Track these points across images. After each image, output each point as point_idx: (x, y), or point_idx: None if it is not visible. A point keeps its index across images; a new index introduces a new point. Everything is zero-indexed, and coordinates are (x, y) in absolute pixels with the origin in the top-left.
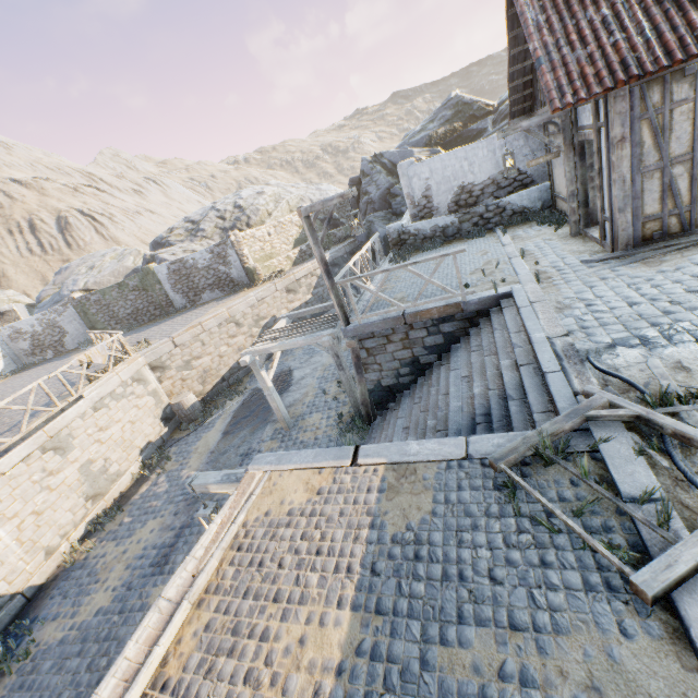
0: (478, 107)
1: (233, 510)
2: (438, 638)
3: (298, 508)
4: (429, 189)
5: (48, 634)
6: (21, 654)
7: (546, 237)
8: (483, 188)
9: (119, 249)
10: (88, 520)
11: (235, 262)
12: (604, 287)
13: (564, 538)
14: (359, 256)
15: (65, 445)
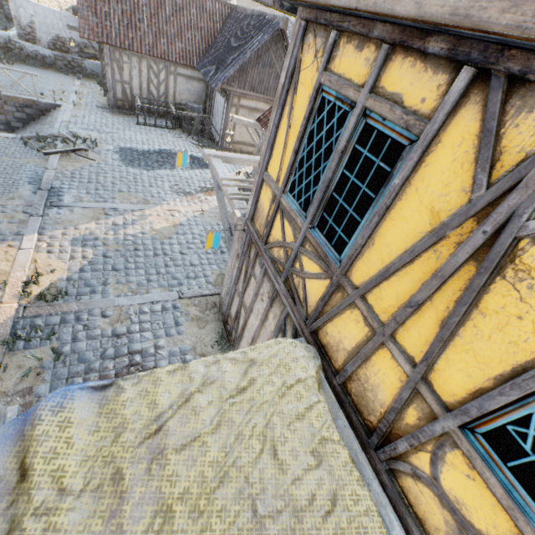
0: None
1: None
2: None
3: None
4: (34, 23)
5: None
6: None
7: (96, 91)
8: None
9: None
10: None
11: None
12: (94, 116)
13: (36, 151)
14: None
15: None
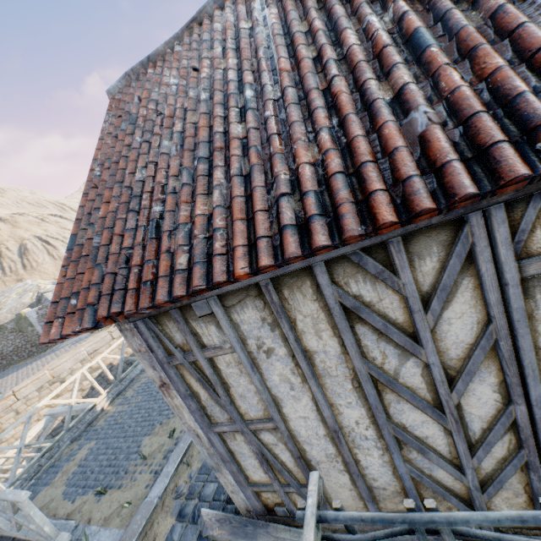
0: None
1: None
2: None
3: None
4: None
5: None
6: None
7: None
8: None
9: (28, 283)
10: None
11: None
12: None
13: None
14: (83, 372)
15: None
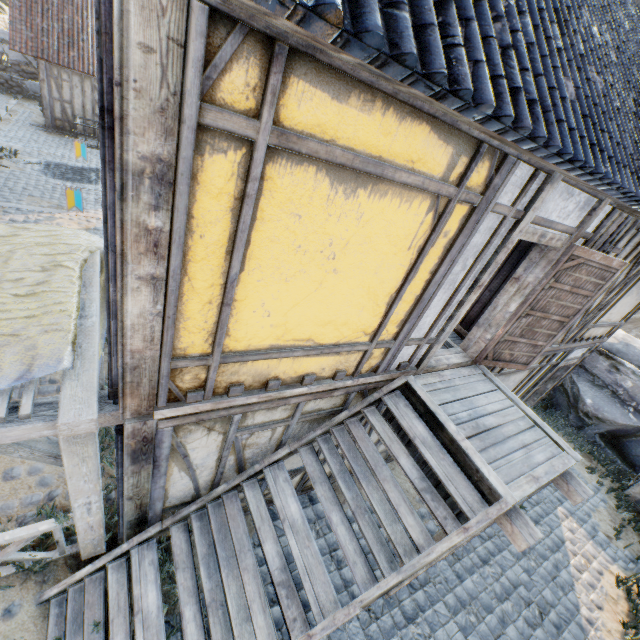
0: None
1: None
2: None
3: None
4: None
5: None
6: None
7: (35, 112)
8: (12, 64)
9: None
10: None
11: None
12: (24, 132)
13: None
14: None
15: None
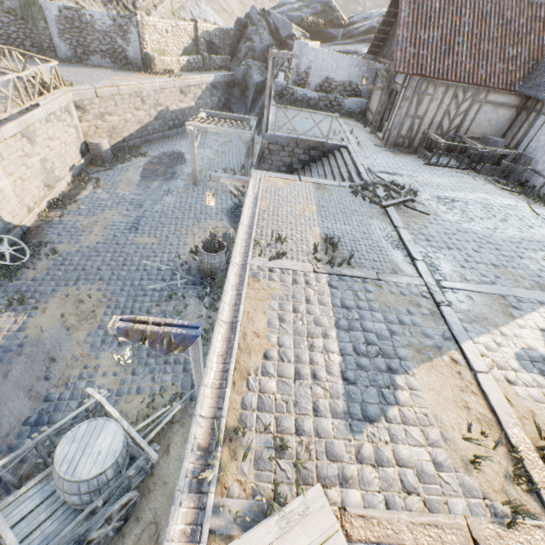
0: (337, 16)
1: (256, 183)
2: (340, 211)
3: (284, 187)
4: (310, 68)
5: (62, 248)
6: (51, 252)
7: (360, 129)
8: (337, 85)
9: None
10: (48, 200)
11: (134, 41)
12: (380, 156)
13: (366, 202)
14: None
15: (32, 139)
